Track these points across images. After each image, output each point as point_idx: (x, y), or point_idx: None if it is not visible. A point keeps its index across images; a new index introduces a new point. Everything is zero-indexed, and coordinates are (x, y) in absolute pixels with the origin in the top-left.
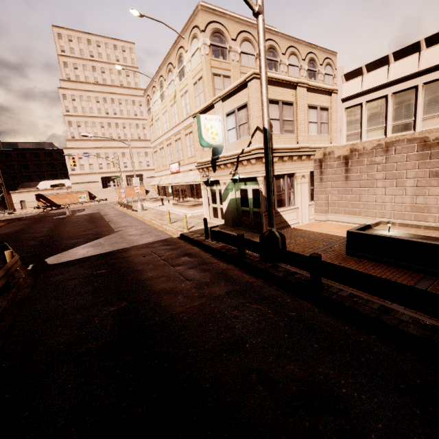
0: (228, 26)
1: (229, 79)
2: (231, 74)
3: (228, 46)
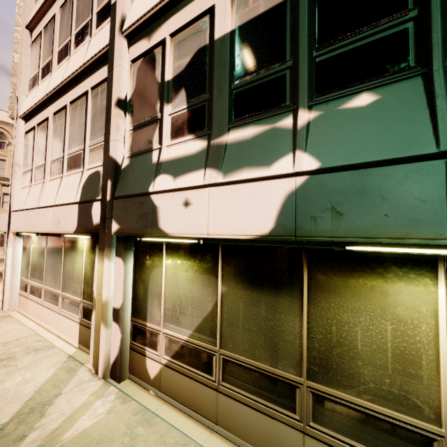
0: (11, 130)
1: (4, 162)
2: (7, 159)
3: (8, 142)
